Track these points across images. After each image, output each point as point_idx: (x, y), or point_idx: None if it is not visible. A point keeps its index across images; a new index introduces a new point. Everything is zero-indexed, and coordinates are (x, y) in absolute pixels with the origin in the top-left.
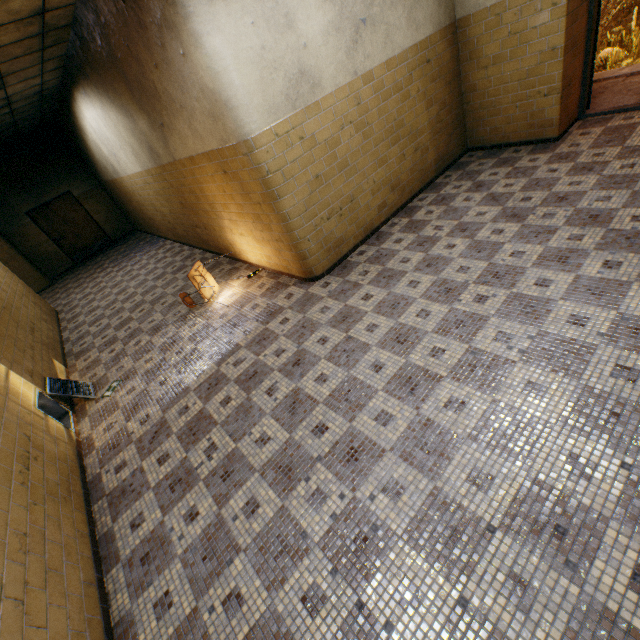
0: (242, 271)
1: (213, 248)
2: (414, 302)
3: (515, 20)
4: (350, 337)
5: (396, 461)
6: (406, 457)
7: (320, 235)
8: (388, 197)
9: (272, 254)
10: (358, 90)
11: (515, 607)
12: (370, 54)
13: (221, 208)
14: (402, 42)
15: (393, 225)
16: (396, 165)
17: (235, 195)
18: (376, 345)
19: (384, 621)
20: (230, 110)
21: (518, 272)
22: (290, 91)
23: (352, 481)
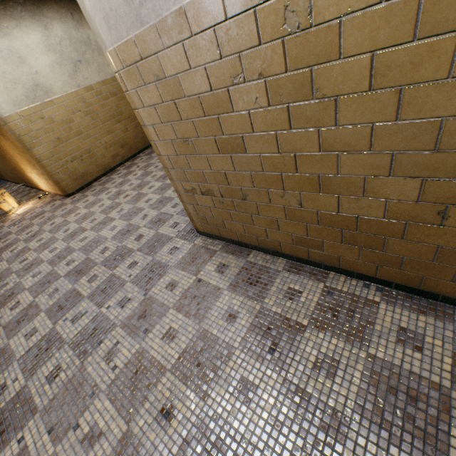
0: (39, 195)
1: (28, 184)
2: (103, 201)
3: None
4: (66, 220)
5: (46, 264)
6: (51, 262)
7: (67, 170)
8: (120, 151)
9: (47, 183)
10: (83, 95)
11: (49, 297)
12: (88, 77)
13: (15, 156)
14: (112, 72)
15: (123, 166)
16: (122, 134)
17: (14, 148)
18: (73, 222)
19: (1, 316)
20: None
21: (148, 184)
22: (29, 94)
23: (23, 276)
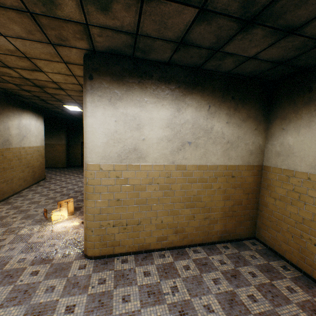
0: None
1: None
2: None
3: (298, 184)
4: None
5: None
6: None
7: (102, 232)
8: (170, 235)
9: None
10: (171, 170)
11: None
12: (188, 157)
13: None
14: (215, 160)
15: (162, 256)
16: (185, 219)
17: None
18: None
19: None
20: (84, 147)
21: None
22: (123, 153)
23: None
